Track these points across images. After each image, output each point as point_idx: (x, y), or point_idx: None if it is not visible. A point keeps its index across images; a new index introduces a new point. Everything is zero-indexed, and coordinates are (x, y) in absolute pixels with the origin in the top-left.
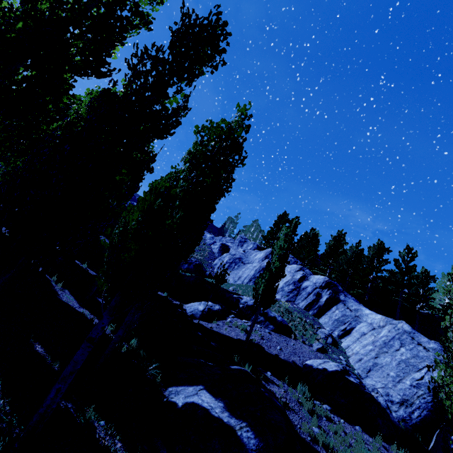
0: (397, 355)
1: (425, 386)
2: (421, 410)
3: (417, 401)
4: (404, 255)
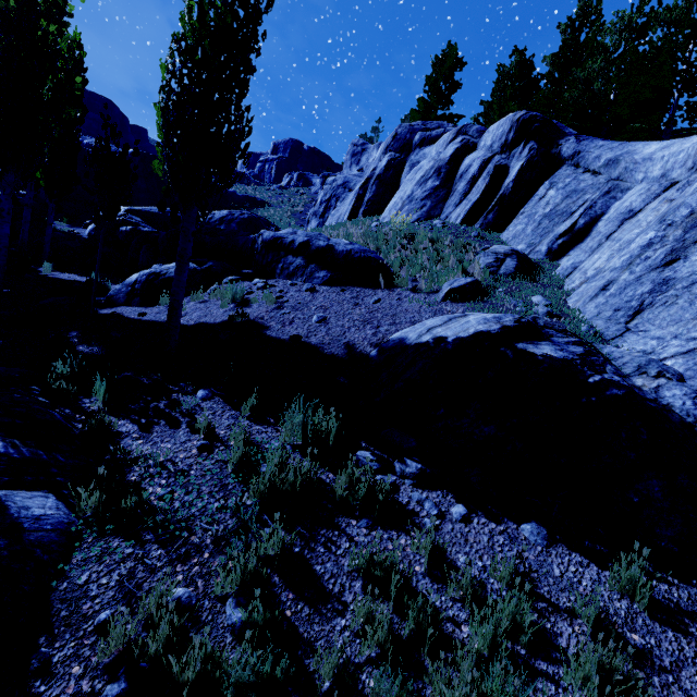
0: None
1: None
2: None
3: None
4: None
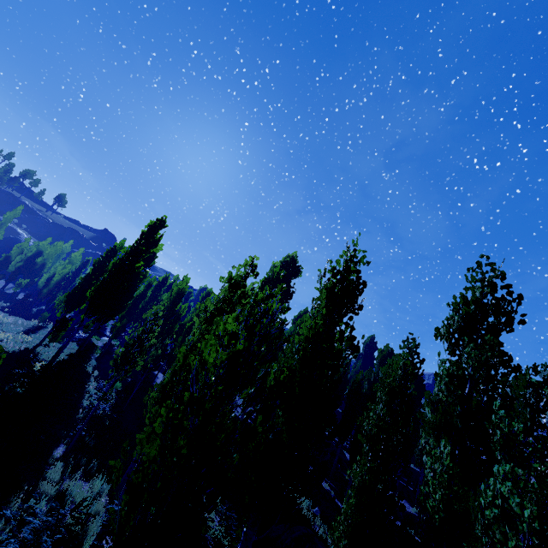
0: None
1: None
2: None
3: None
4: None
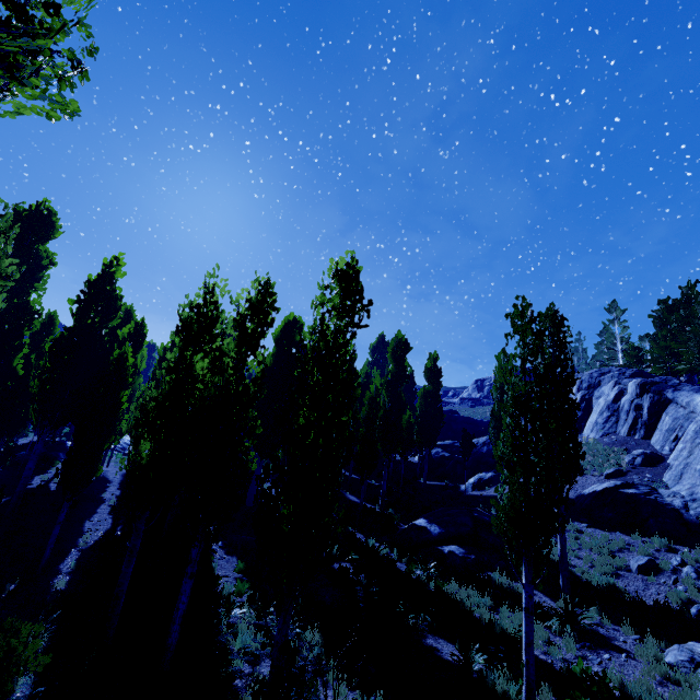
0: None
1: None
2: None
3: None
4: None
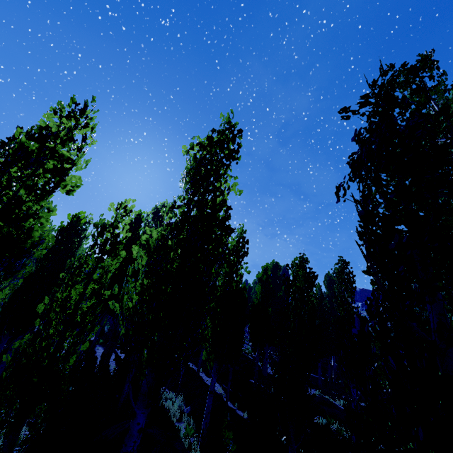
0: None
1: None
2: None
3: None
4: None
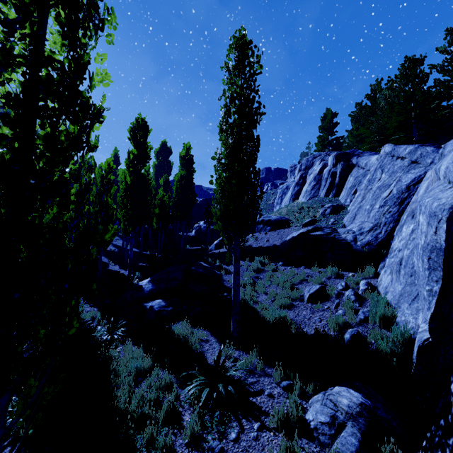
0: (375, 186)
1: (390, 200)
2: (387, 226)
3: (383, 219)
4: (445, 48)
